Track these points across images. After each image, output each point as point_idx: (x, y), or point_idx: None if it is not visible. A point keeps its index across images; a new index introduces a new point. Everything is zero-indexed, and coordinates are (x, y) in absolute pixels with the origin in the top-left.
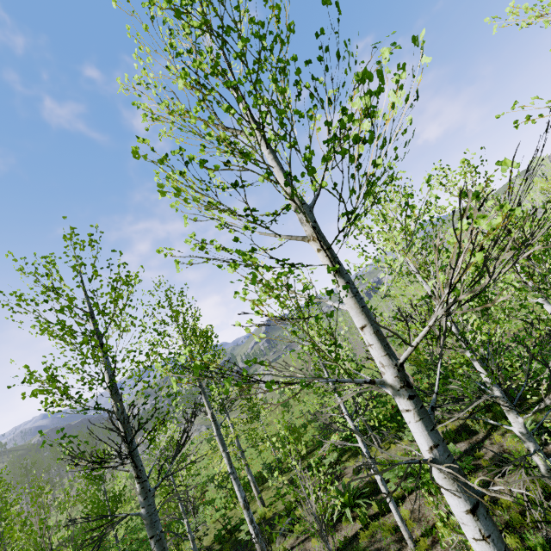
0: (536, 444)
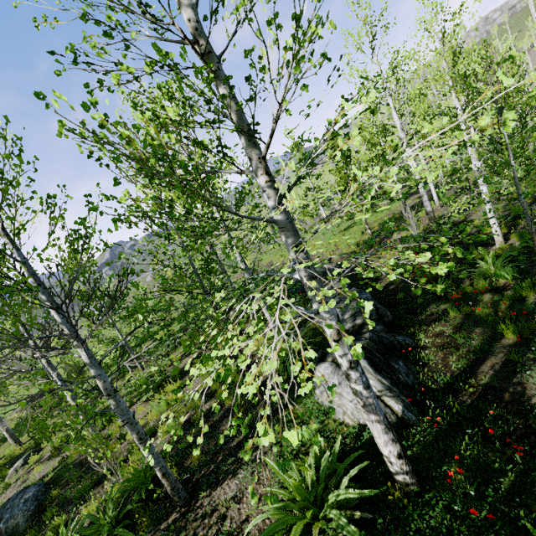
0: (98, 371)
